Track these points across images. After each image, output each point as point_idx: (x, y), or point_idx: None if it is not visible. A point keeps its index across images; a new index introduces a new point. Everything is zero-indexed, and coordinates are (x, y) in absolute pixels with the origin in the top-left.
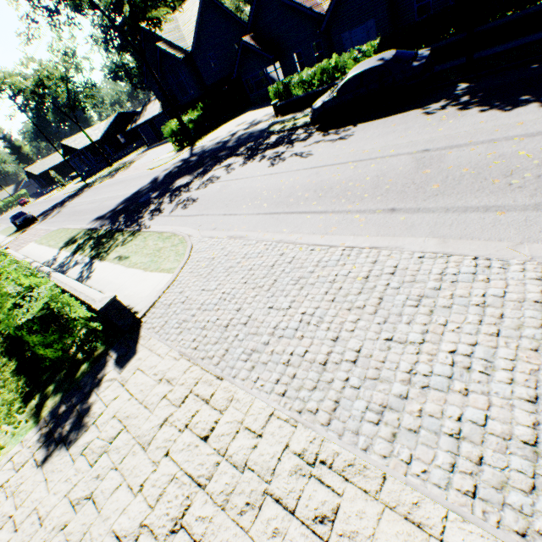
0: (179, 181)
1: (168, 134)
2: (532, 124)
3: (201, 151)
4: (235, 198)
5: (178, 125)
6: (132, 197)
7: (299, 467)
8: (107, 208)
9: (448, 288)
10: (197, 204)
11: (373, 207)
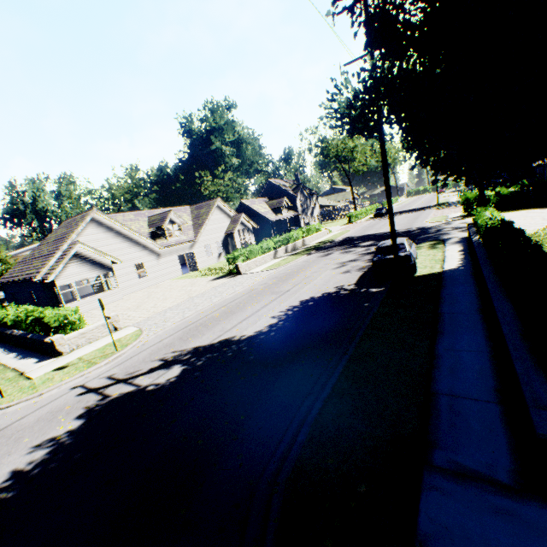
0: (368, 242)
1: (462, 199)
2: (276, 304)
3: (432, 228)
4: (308, 265)
5: (475, 195)
6: (366, 236)
7: (190, 296)
8: (360, 234)
9: (210, 299)
10: (318, 258)
11: (256, 289)
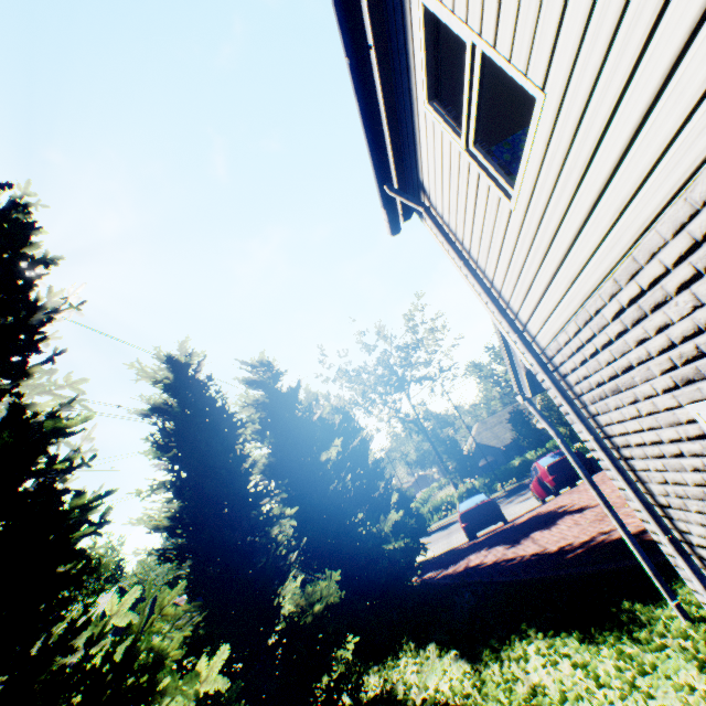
0: None
1: None
2: None
3: None
4: None
5: None
6: None
7: None
8: None
9: None
10: None
11: None
